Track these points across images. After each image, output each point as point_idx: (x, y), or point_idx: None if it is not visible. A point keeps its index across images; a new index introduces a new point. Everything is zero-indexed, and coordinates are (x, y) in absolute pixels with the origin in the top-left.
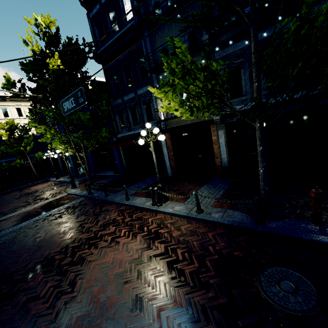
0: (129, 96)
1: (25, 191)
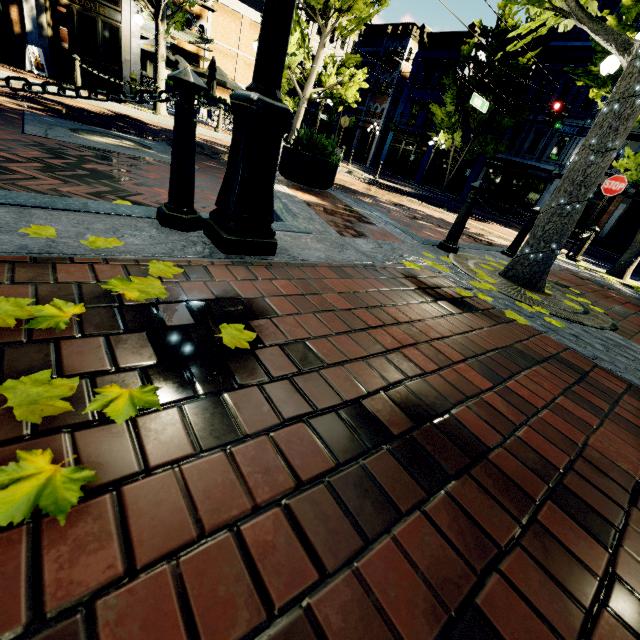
0: None
1: None
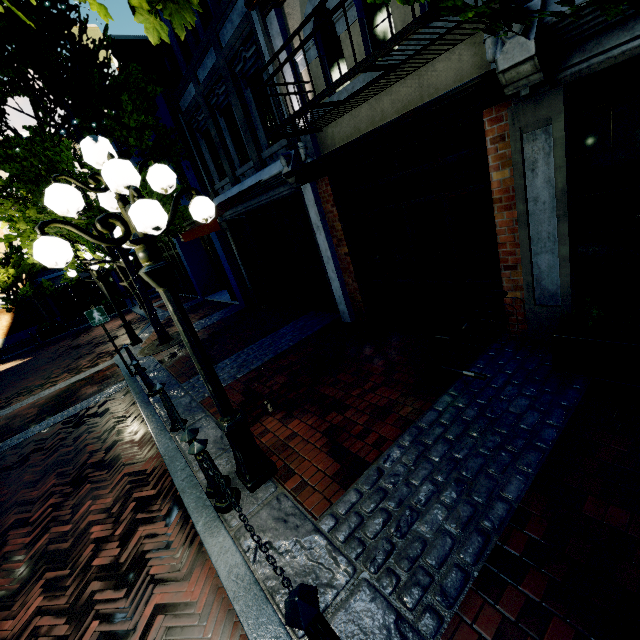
0: (206, 63)
1: (80, 339)
